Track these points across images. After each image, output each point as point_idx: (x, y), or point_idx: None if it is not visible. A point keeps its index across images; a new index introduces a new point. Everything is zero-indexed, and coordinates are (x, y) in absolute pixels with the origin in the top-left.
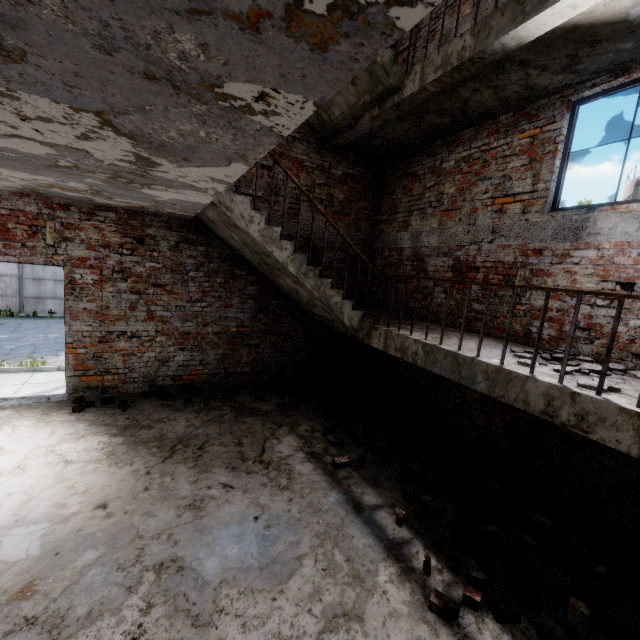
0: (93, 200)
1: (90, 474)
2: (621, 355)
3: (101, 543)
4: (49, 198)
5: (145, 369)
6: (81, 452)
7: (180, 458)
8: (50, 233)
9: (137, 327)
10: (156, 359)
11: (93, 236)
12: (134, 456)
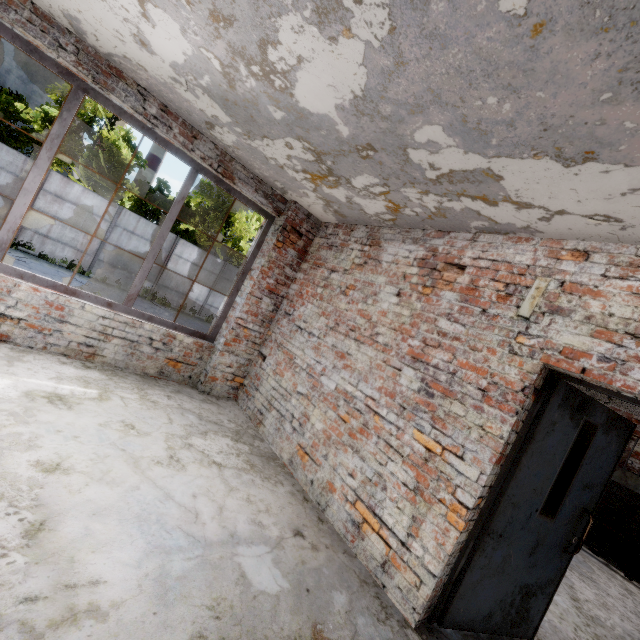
0: None
1: None
2: None
3: None
4: None
5: None
6: None
7: None
8: None
9: None
10: None
11: None
12: None
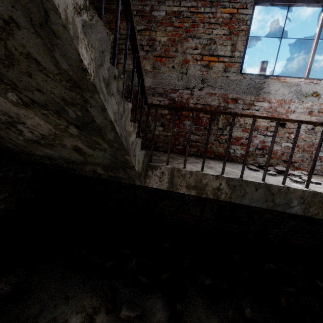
0: None
1: None
2: (277, 162)
3: None
4: None
5: None
6: None
7: None
8: None
9: None
10: None
11: None
12: None
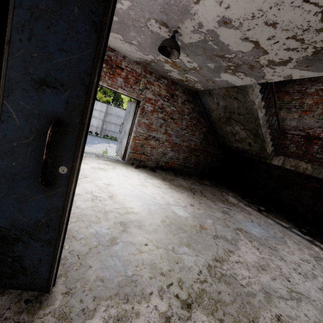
0: (168, 73)
1: (173, 193)
2: None
3: (208, 217)
4: (146, 67)
5: (157, 156)
6: (158, 184)
7: (199, 195)
8: (142, 84)
9: (159, 136)
10: (162, 152)
11: (156, 89)
12: (180, 190)
